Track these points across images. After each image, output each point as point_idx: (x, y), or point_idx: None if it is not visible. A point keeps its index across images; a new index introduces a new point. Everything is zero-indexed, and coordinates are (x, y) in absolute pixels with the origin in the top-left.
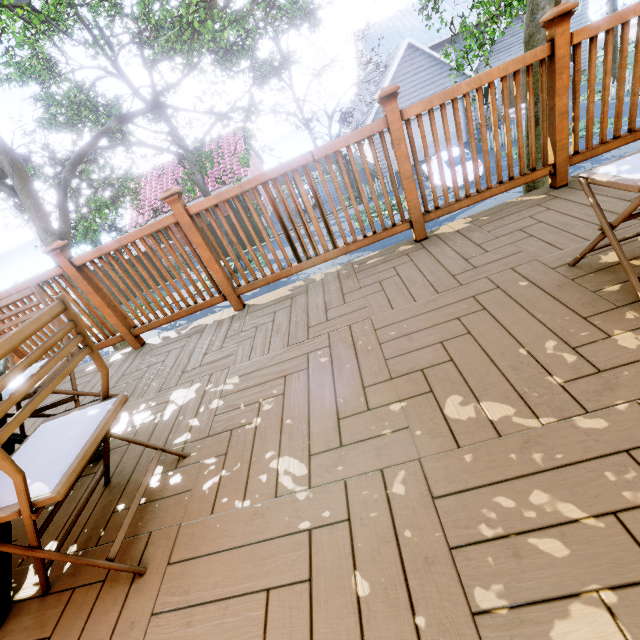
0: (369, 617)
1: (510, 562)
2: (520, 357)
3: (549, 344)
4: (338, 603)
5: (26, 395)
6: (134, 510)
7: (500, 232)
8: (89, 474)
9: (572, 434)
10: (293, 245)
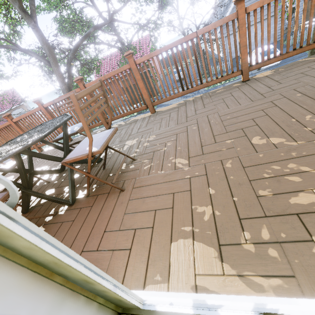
0: (214, 198)
1: (275, 183)
2: (292, 122)
3: (307, 116)
4: (202, 195)
5: (73, 133)
6: (119, 171)
7: (290, 75)
8: (96, 166)
9: (312, 146)
10: (181, 81)
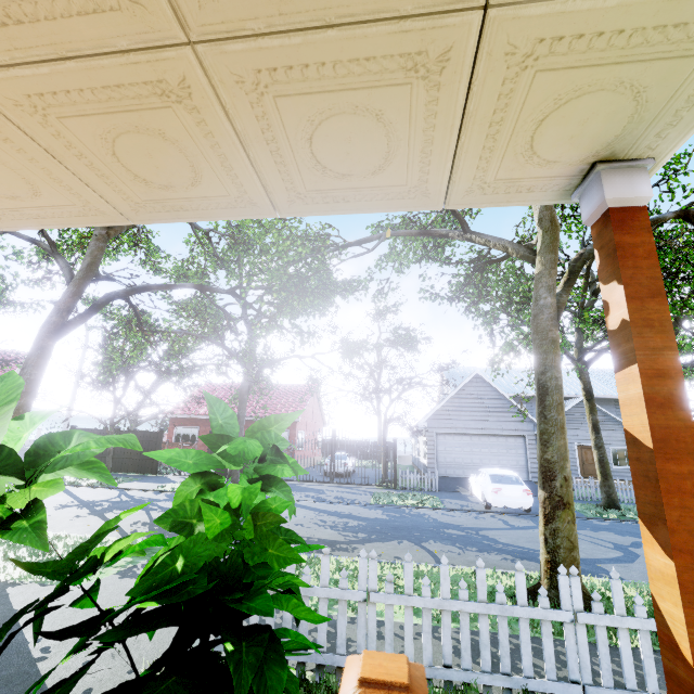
0: None
1: None
2: None
3: None
4: None
5: None
6: None
7: None
8: None
9: None
10: None
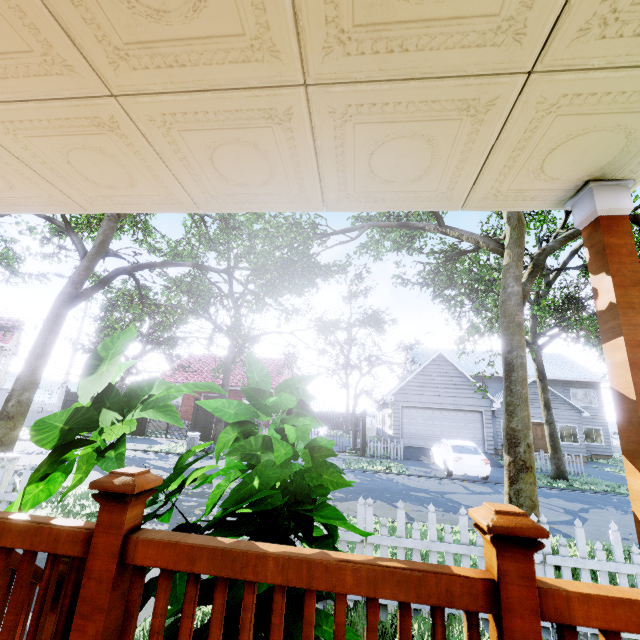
0: None
1: None
2: None
3: None
4: None
5: None
6: None
7: None
8: None
9: None
10: None
